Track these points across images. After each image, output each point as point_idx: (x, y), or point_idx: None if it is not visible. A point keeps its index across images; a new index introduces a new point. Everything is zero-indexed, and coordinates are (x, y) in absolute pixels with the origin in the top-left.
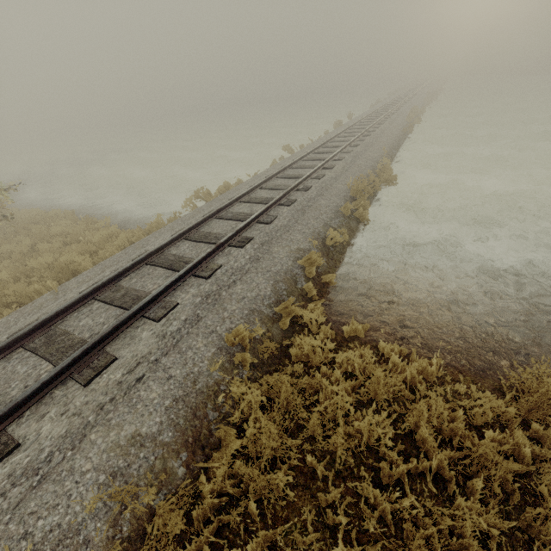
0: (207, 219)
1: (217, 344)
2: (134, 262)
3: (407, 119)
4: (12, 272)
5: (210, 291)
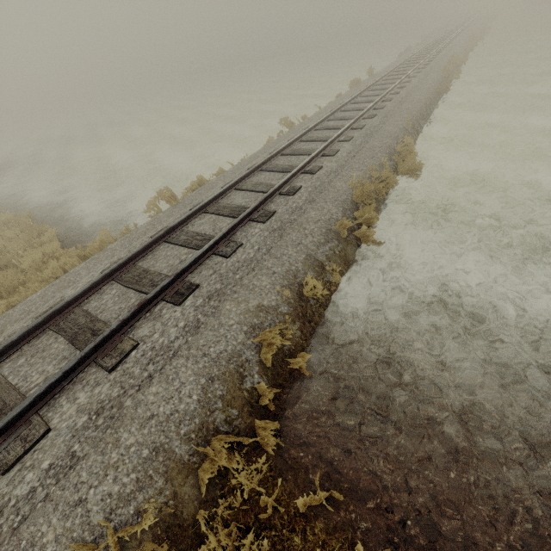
0: (152, 244)
1: (76, 539)
2: (25, 330)
3: (443, 72)
4: None
5: (106, 400)
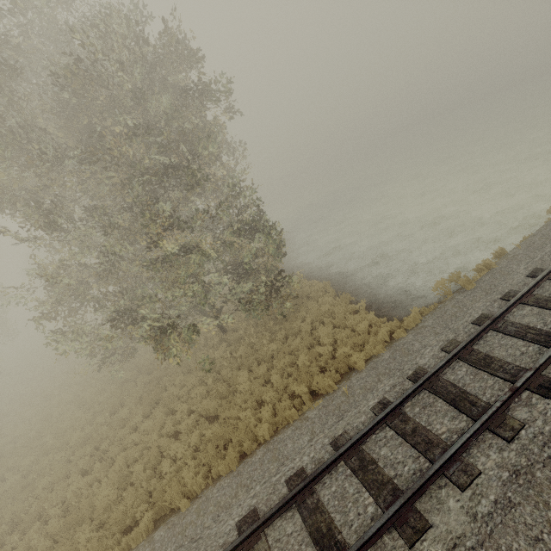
0: (481, 331)
1: None
2: (414, 388)
3: None
4: (307, 355)
5: (518, 465)
